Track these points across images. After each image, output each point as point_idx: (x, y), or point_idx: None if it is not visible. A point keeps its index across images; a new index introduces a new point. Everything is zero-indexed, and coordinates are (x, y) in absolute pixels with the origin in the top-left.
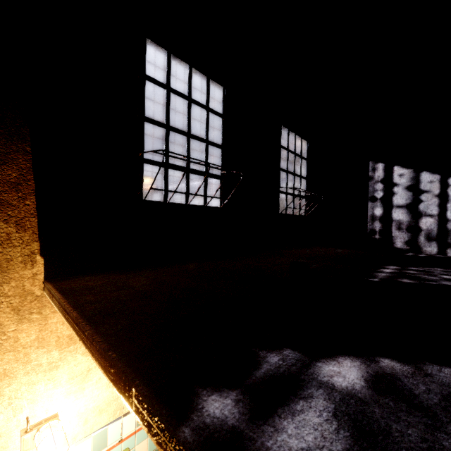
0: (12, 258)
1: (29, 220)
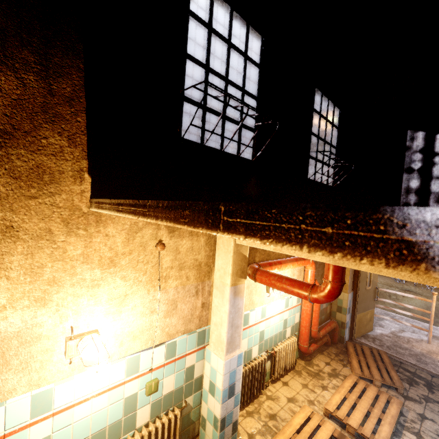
0: (64, 171)
1: (79, 137)
